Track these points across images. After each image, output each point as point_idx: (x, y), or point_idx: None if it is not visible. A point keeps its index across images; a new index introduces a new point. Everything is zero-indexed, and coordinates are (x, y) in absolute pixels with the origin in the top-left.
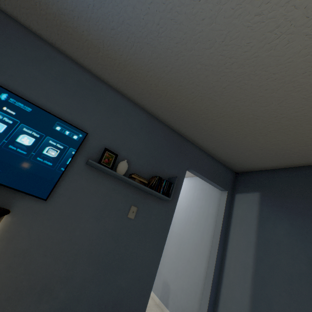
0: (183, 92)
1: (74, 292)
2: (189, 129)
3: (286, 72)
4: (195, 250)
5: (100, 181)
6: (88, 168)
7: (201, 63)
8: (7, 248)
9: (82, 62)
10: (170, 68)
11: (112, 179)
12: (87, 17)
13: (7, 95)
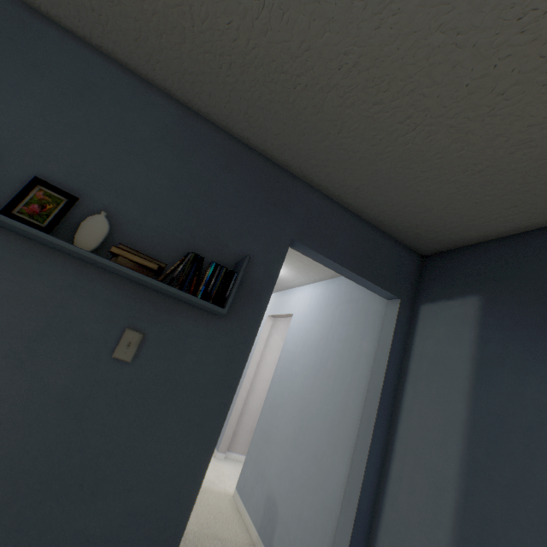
0: None
1: None
2: (287, 141)
3: None
4: (329, 433)
5: (31, 266)
6: None
7: None
8: None
9: None
10: None
11: (69, 261)
12: None
13: None
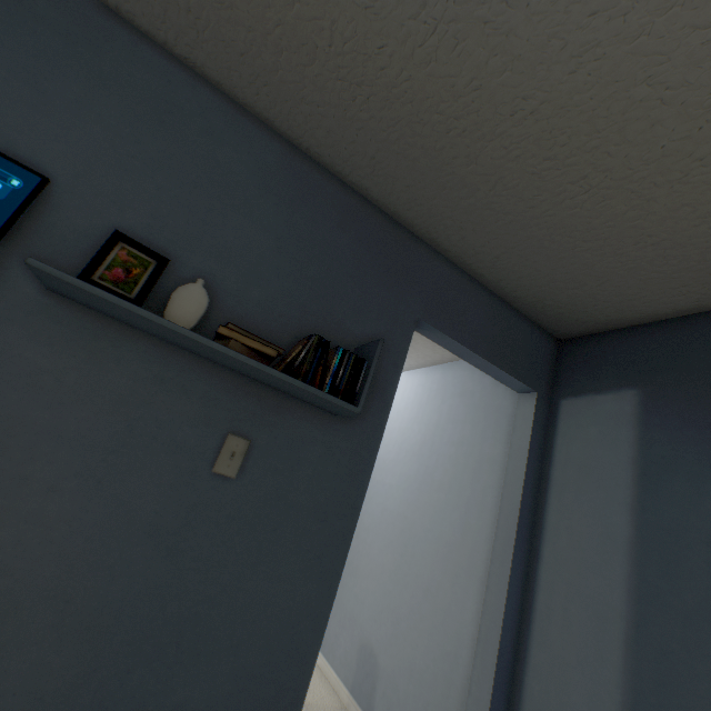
0: (389, 11)
1: None
2: (419, 195)
3: None
4: (445, 560)
5: (105, 351)
6: (58, 306)
7: None
8: None
9: None
10: None
11: (153, 345)
12: None
13: None
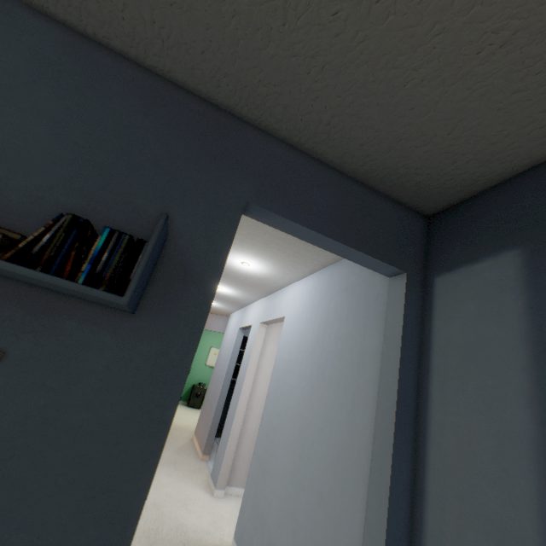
0: None
1: None
2: (219, 60)
3: None
4: (335, 463)
5: None
6: None
7: None
8: None
9: None
10: None
11: None
12: None
13: None
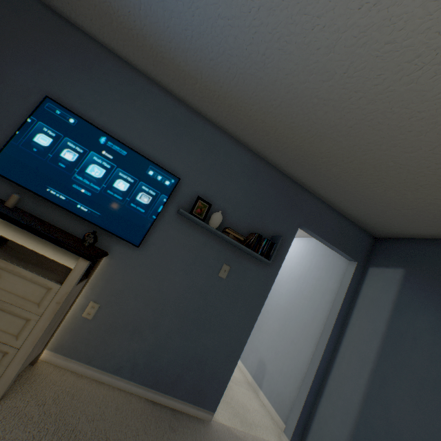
0: (296, 130)
1: (161, 339)
2: (306, 176)
3: (437, 111)
4: (302, 330)
5: (190, 233)
6: (179, 218)
7: (318, 97)
8: (106, 287)
9: (178, 94)
10: (280, 101)
11: (204, 231)
12: (184, 48)
13: (105, 139)
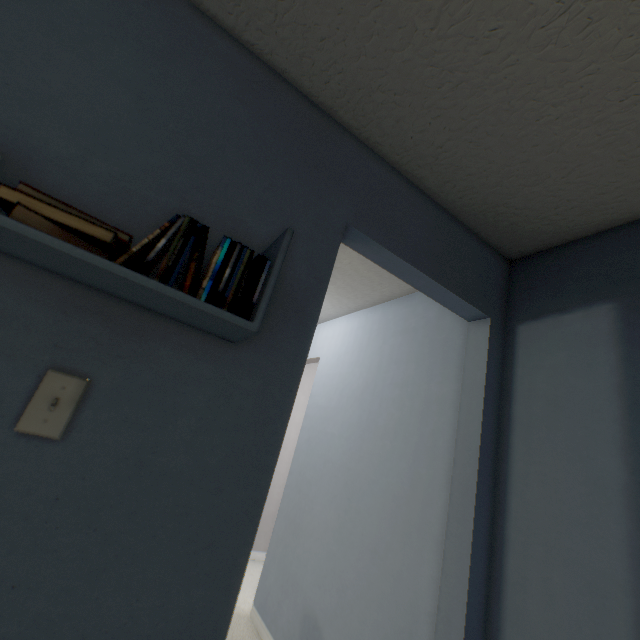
0: None
1: None
2: (339, 52)
3: None
4: (393, 517)
5: None
6: None
7: None
8: None
9: None
10: None
11: None
12: None
13: None
